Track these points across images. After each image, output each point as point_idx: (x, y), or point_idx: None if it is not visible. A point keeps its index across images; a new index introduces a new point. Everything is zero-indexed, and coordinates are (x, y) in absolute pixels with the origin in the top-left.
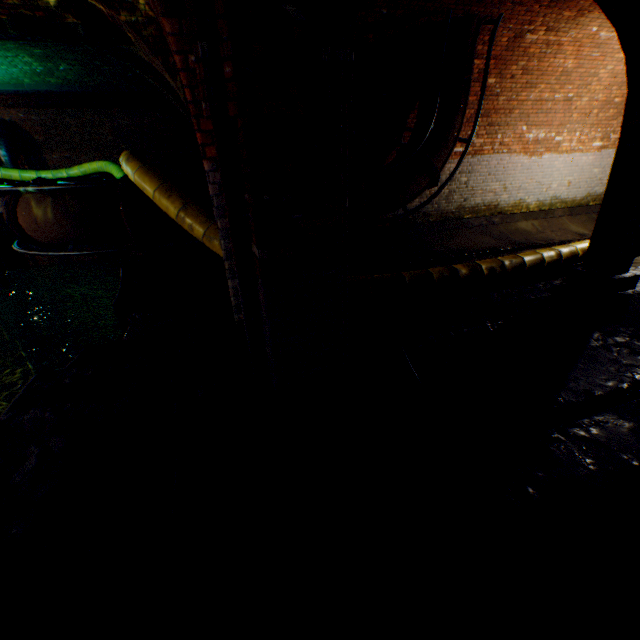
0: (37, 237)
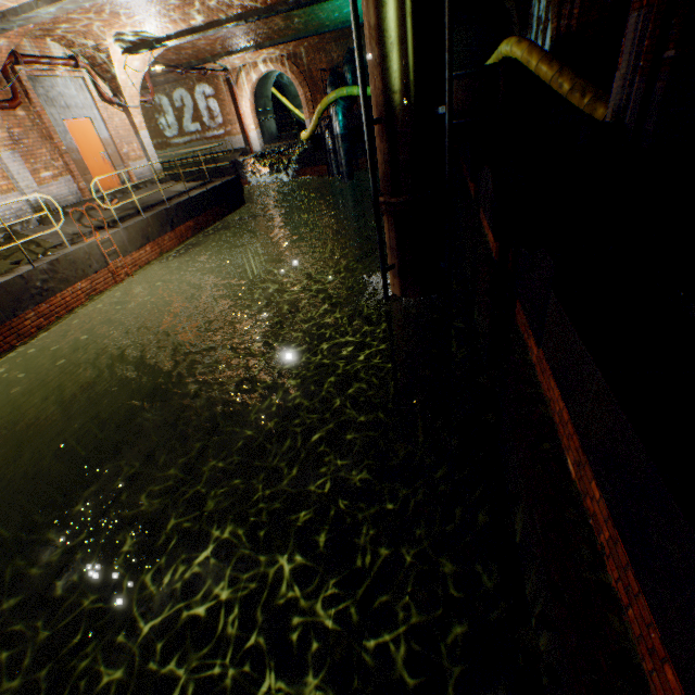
0: None
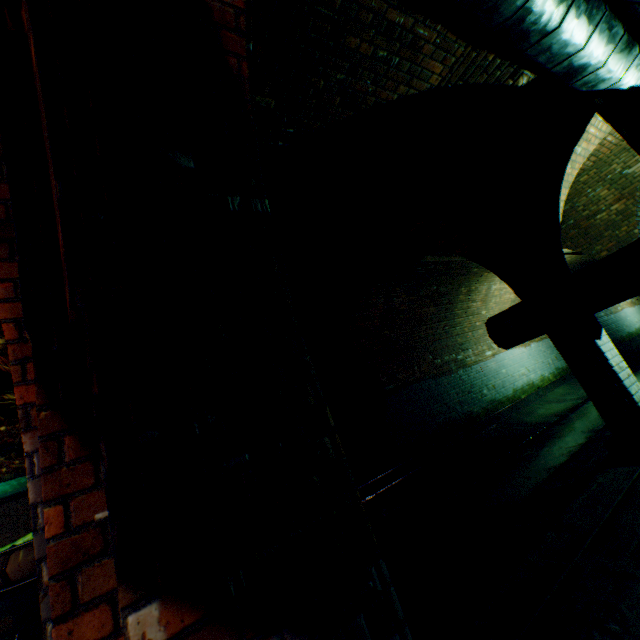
0: (13, 576)
